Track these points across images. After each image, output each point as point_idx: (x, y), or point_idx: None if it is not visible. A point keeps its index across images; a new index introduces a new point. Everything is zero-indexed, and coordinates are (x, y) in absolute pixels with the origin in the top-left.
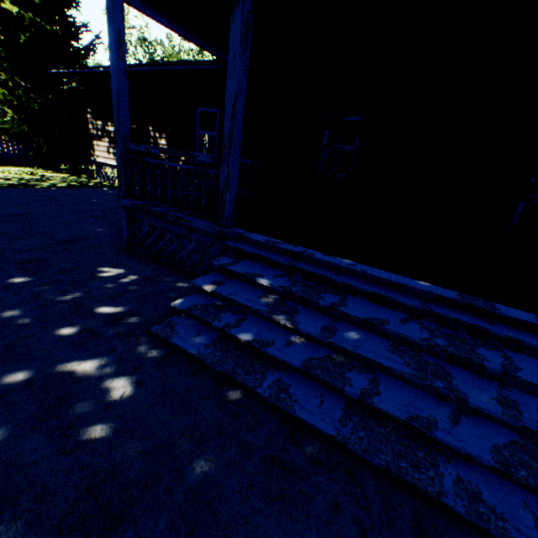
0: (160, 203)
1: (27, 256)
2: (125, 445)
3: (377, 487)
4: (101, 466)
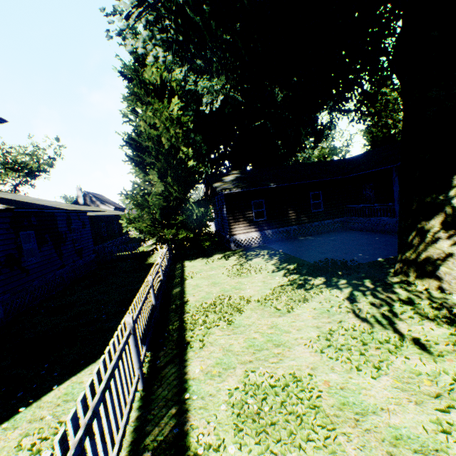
0: None
1: None
2: None
3: None
4: None
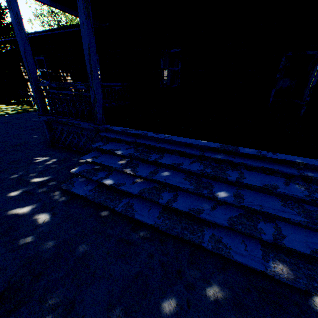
0: (63, 116)
1: None
2: (44, 243)
3: (174, 245)
4: (31, 254)
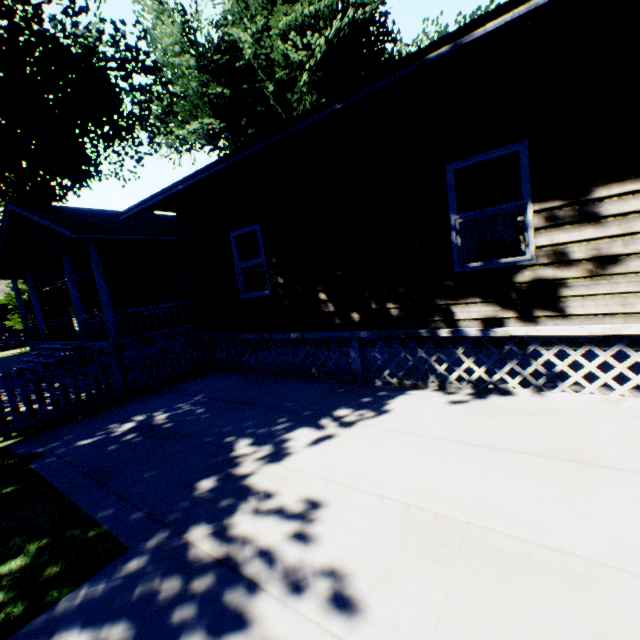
0: (36, 340)
1: None
2: None
3: None
4: None
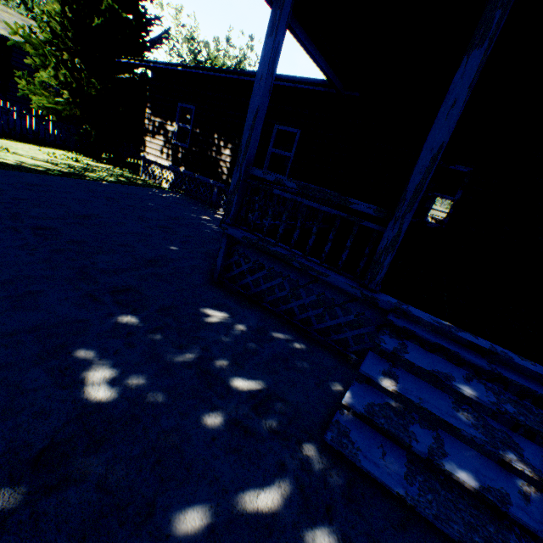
0: (278, 241)
1: (116, 281)
2: None
3: None
4: None
